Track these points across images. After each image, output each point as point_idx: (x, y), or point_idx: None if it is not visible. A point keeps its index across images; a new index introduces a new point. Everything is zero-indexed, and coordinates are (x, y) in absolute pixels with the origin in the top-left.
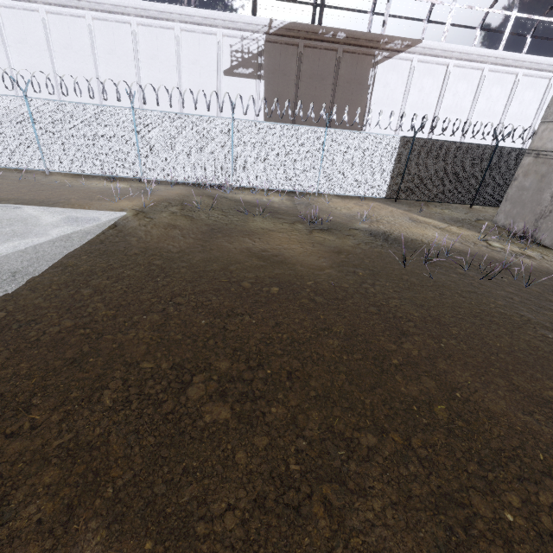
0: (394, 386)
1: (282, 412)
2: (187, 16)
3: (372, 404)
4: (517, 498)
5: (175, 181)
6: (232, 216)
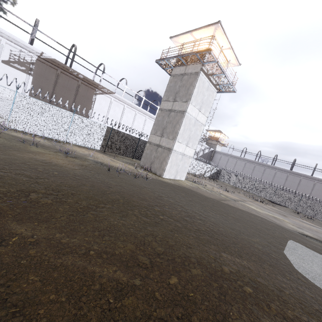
0: (108, 197)
1: (72, 201)
2: None
3: (102, 200)
4: (137, 211)
5: None
6: (14, 142)
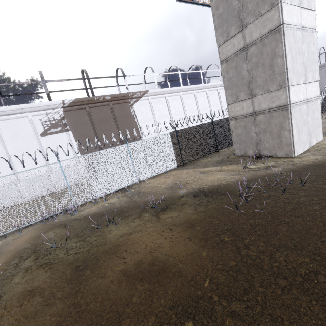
0: None
1: None
2: (0, 112)
3: None
4: None
5: (22, 226)
6: (88, 237)
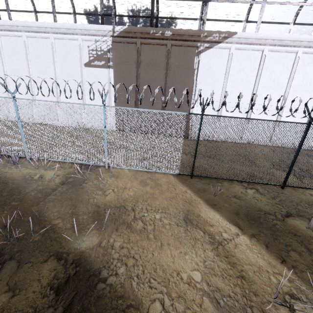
0: None
1: None
2: (57, 29)
3: None
4: None
5: None
6: None
